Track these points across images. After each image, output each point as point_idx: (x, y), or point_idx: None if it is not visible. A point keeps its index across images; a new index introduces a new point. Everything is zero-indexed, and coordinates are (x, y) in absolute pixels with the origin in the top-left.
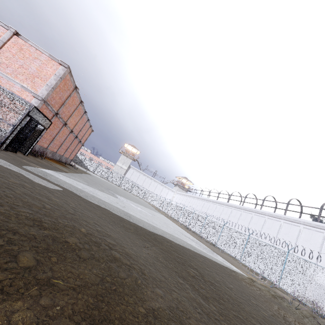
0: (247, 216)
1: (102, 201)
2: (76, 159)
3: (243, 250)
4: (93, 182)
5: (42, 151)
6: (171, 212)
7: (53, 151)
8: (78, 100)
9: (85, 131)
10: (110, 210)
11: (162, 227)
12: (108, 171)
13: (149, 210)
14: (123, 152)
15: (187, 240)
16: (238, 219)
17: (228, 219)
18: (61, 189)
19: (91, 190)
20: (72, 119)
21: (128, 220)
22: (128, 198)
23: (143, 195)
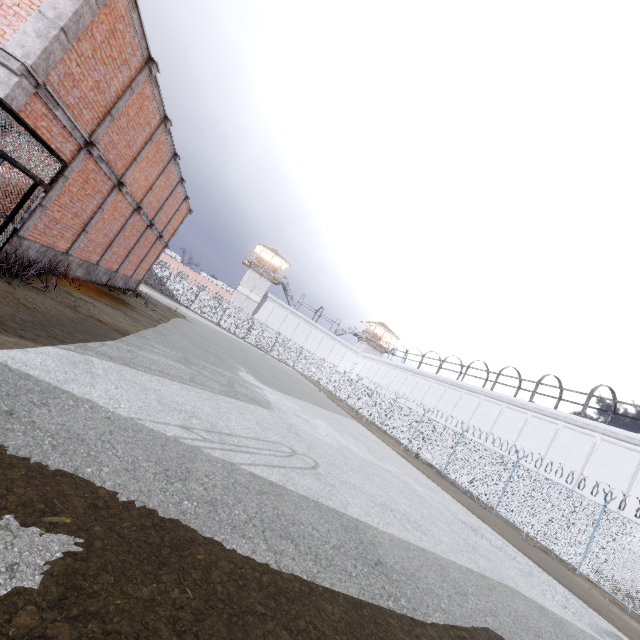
0: (544, 428)
1: (268, 494)
2: (150, 275)
3: (588, 543)
4: (199, 348)
5: (55, 260)
6: (362, 405)
7: (89, 261)
8: (157, 112)
9: (172, 211)
10: (324, 577)
11: (435, 532)
12: (221, 305)
13: (337, 423)
14: (253, 263)
15: (509, 574)
16: (519, 431)
17: (492, 429)
18: (76, 547)
19: (208, 413)
20: (139, 172)
21: (396, 613)
22: (281, 385)
23: (295, 360)
